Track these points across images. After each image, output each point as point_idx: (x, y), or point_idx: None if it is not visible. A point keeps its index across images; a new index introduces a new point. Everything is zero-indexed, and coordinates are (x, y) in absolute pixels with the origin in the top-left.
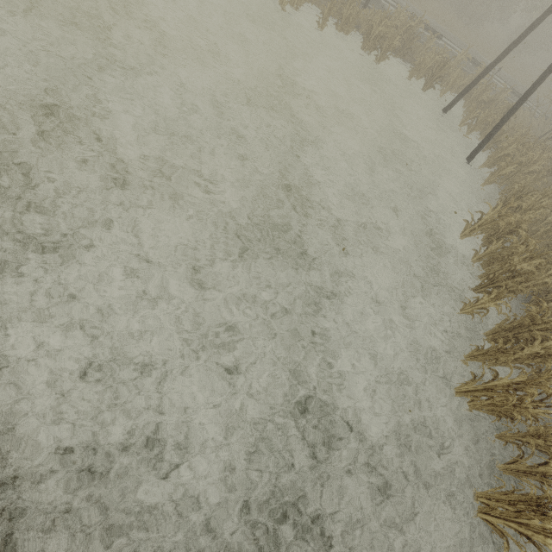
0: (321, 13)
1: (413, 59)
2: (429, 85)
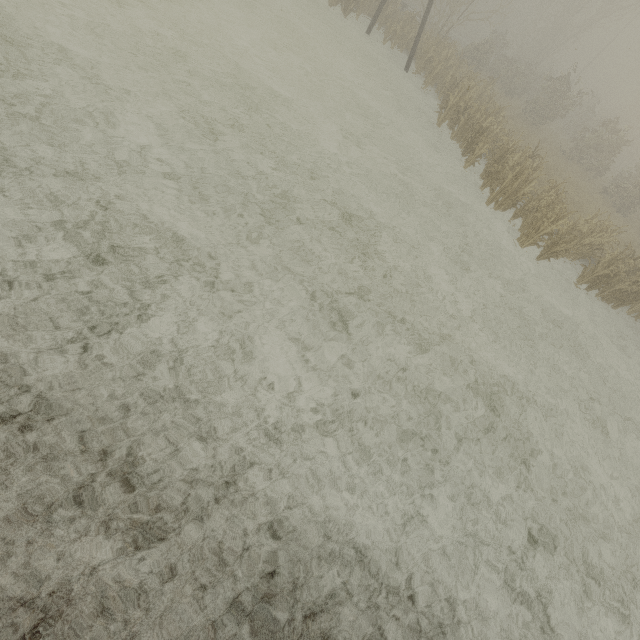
0: None
1: None
2: (349, 10)
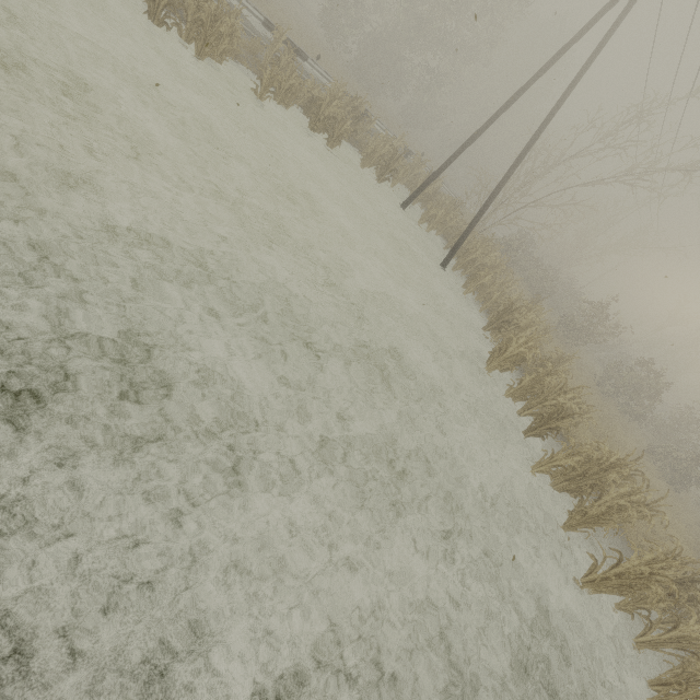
0: (258, 78)
1: (354, 140)
2: (384, 177)
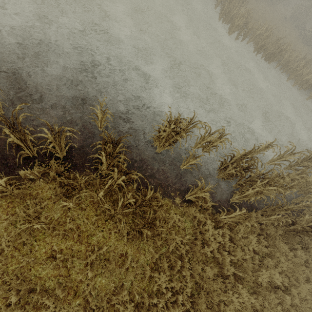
0: None
1: None
2: None
